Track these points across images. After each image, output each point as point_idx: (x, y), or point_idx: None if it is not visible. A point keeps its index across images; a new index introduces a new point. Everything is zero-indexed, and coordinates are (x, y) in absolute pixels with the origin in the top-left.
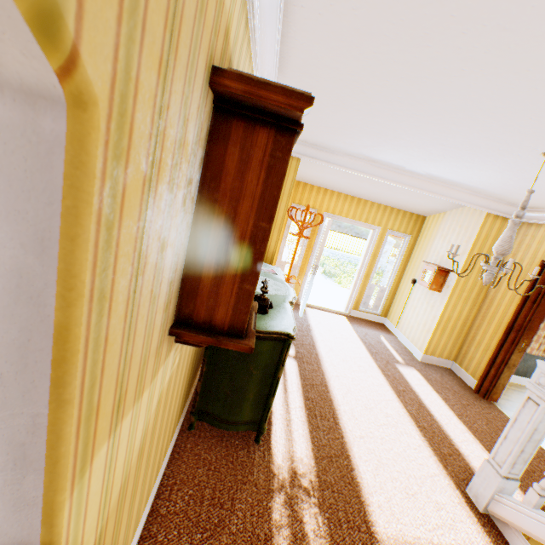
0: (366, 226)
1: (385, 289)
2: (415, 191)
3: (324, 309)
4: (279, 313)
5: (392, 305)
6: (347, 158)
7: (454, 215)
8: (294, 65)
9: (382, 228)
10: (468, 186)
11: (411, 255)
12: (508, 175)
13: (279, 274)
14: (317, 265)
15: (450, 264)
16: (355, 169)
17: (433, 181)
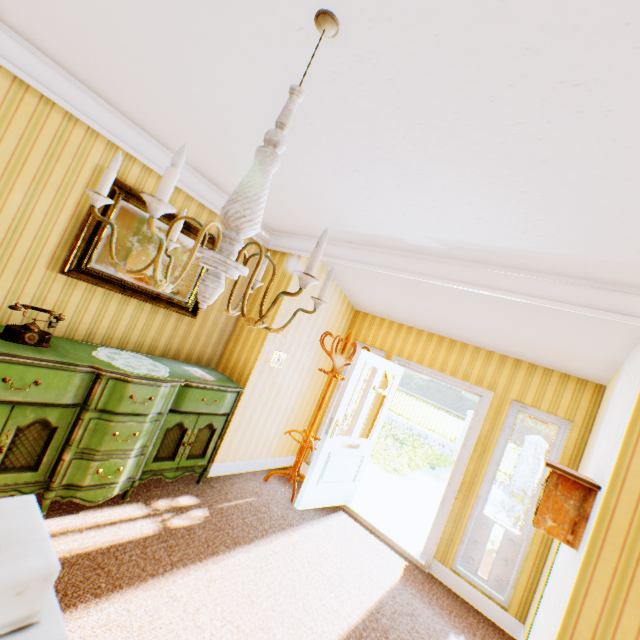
0: (463, 385)
1: (519, 541)
2: (455, 286)
3: (378, 533)
4: (26, 349)
5: (535, 589)
6: (347, 247)
7: (627, 362)
8: (97, 89)
9: (499, 396)
10: (540, 258)
11: (576, 468)
12: (472, 162)
13: (207, 380)
14: (333, 417)
15: (602, 470)
16: (359, 260)
17: (481, 266)
